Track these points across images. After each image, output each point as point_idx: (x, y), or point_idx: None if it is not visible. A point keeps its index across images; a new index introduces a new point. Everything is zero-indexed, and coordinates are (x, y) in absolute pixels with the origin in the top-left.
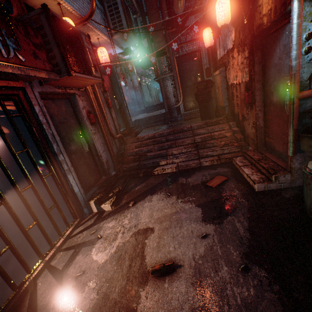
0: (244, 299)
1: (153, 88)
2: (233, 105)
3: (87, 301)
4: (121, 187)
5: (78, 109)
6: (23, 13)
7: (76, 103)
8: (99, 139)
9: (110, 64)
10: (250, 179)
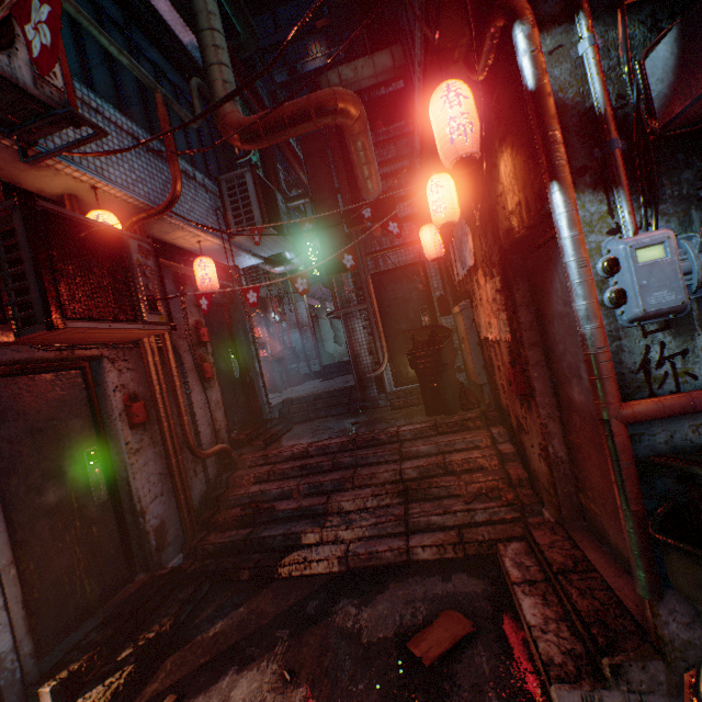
0: None
1: None
2: (496, 385)
3: None
4: (167, 624)
5: (103, 392)
6: None
7: (102, 376)
8: (150, 463)
9: (210, 291)
10: (538, 651)
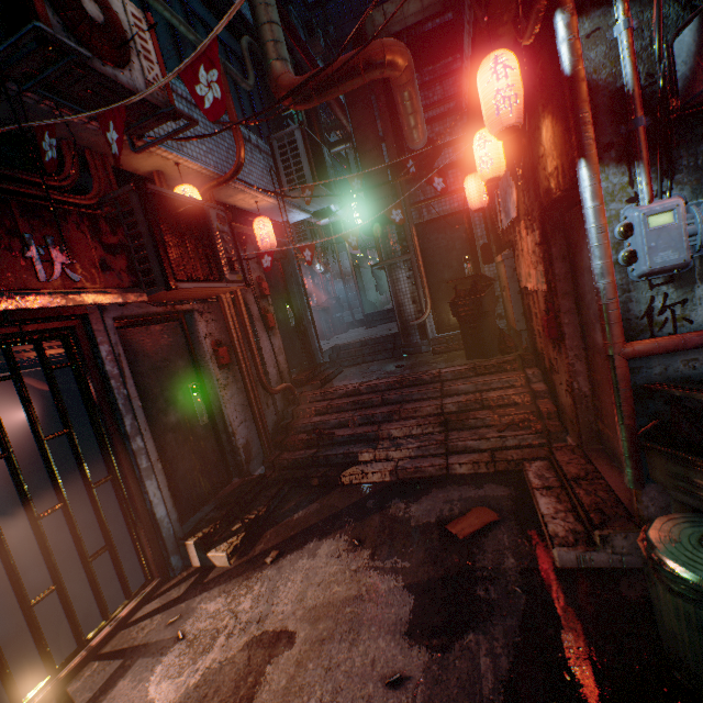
0: None
1: None
2: (533, 331)
3: None
4: (262, 510)
5: (196, 339)
6: (109, 188)
7: (194, 326)
8: (235, 396)
9: (272, 250)
10: (547, 530)
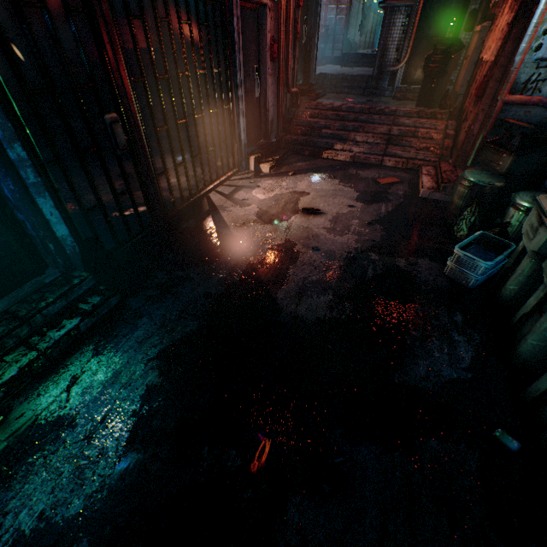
0: (360, 232)
1: (373, 11)
2: (468, 95)
3: (252, 210)
4: (282, 157)
5: (262, 32)
6: None
7: (264, 20)
8: (273, 86)
9: None
10: (422, 185)
